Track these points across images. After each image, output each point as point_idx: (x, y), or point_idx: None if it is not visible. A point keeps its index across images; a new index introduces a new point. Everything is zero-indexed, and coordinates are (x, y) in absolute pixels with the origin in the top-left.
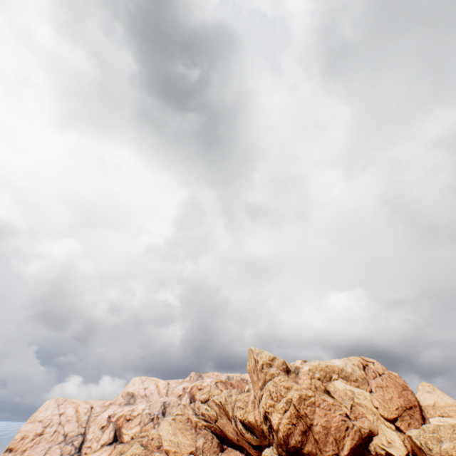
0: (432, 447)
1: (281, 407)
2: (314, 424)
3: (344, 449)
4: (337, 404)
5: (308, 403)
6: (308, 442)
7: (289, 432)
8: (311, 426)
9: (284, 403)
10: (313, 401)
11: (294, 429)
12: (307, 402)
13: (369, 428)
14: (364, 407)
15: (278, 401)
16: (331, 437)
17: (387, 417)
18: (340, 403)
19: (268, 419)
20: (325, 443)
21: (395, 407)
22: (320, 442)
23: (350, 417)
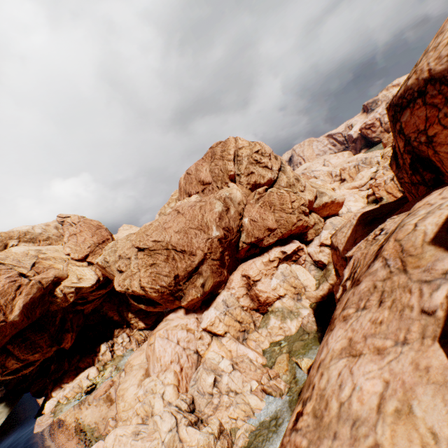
0: (110, 259)
1: None
2: None
3: (15, 310)
4: (5, 268)
5: None
6: None
7: None
8: None
9: None
10: None
11: None
12: None
13: (56, 276)
14: (53, 259)
15: None
16: None
17: (79, 258)
18: (15, 266)
19: None
20: None
21: (88, 247)
22: None
23: (28, 275)
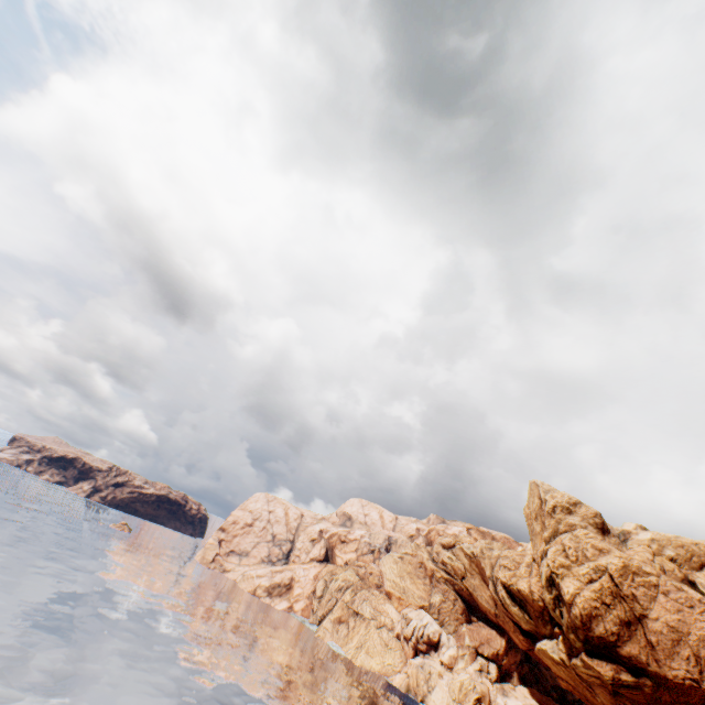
0: None
1: (583, 573)
2: (650, 617)
3: None
4: None
5: (642, 582)
6: (633, 641)
7: (594, 613)
8: (641, 618)
9: (590, 569)
10: (654, 583)
11: (605, 612)
12: (639, 580)
13: None
14: None
15: (577, 563)
16: (686, 650)
17: None
18: None
19: (556, 584)
20: (669, 654)
21: None
22: (660, 650)
23: None
